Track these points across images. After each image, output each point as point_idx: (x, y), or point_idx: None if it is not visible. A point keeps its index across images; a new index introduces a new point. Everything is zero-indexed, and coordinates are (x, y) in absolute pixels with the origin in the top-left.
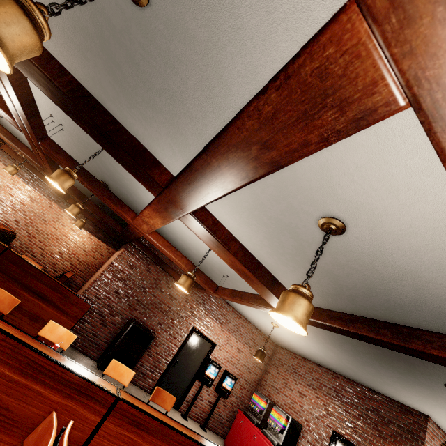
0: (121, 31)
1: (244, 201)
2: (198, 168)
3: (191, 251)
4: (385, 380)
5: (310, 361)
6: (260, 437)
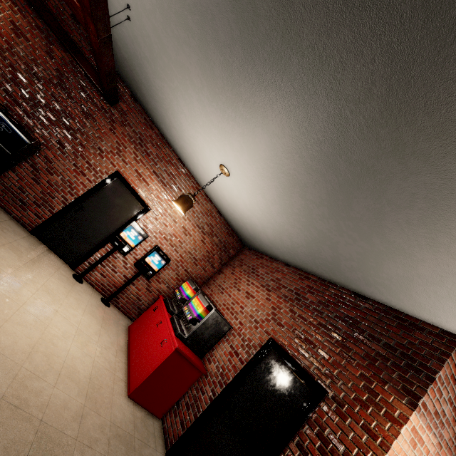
0: None
1: None
2: None
3: None
4: (391, 233)
5: (278, 261)
6: (165, 324)
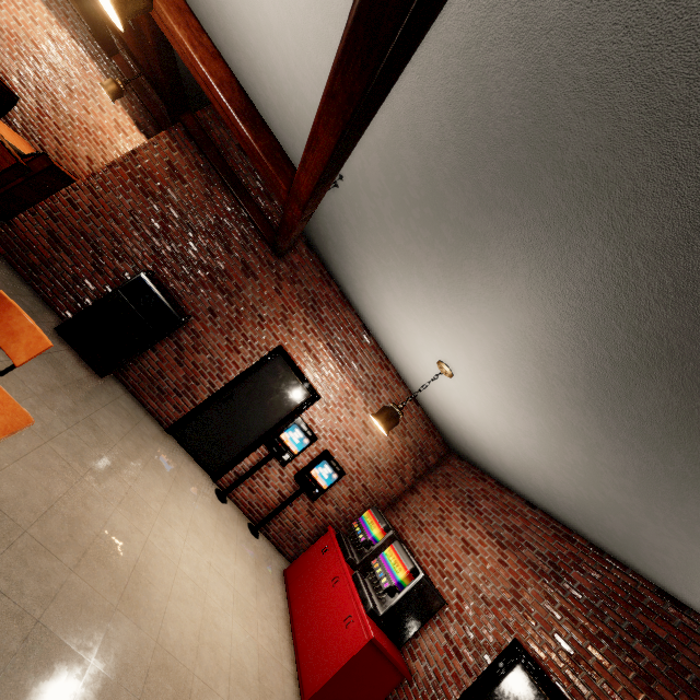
0: None
1: None
2: None
3: (271, 107)
4: None
5: (512, 492)
6: (345, 584)
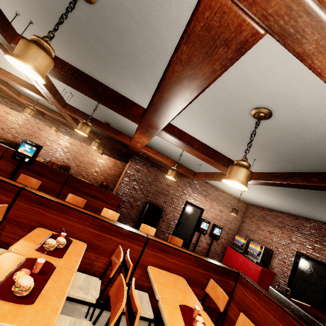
0: (86, 23)
1: (196, 112)
2: (157, 102)
3: (172, 153)
4: None
5: (274, 211)
6: (244, 259)
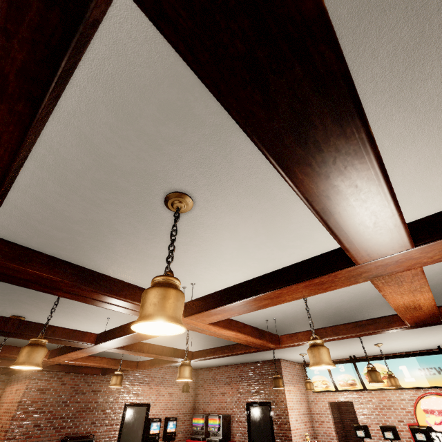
0: None
1: None
2: (121, 339)
3: None
4: (255, 355)
5: (221, 366)
6: None
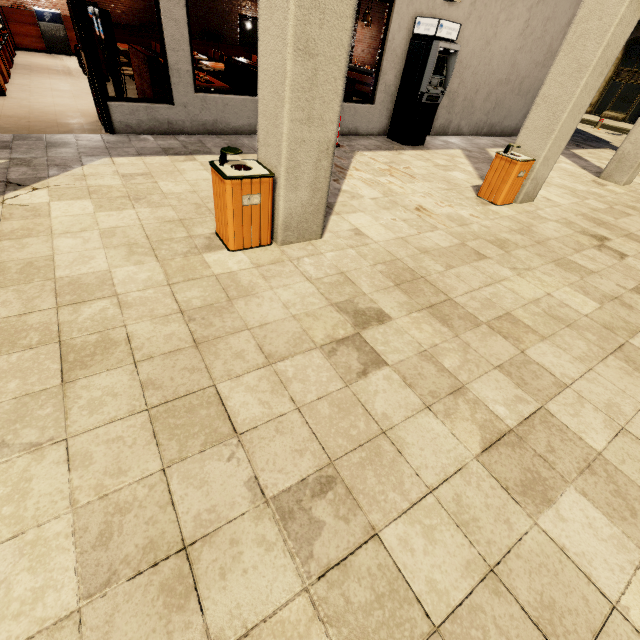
0: None
1: None
2: None
3: None
4: None
5: None
6: None
